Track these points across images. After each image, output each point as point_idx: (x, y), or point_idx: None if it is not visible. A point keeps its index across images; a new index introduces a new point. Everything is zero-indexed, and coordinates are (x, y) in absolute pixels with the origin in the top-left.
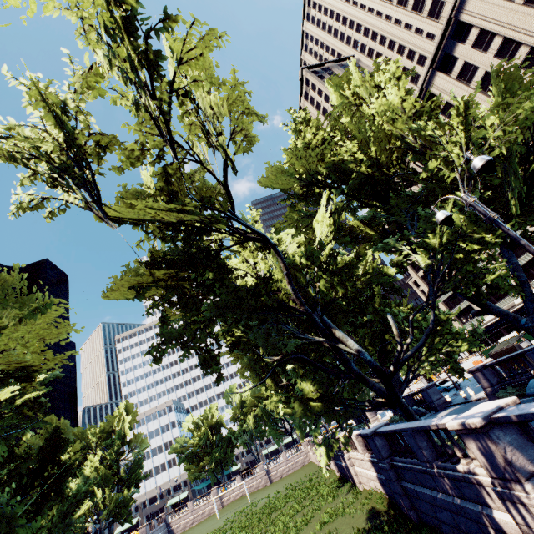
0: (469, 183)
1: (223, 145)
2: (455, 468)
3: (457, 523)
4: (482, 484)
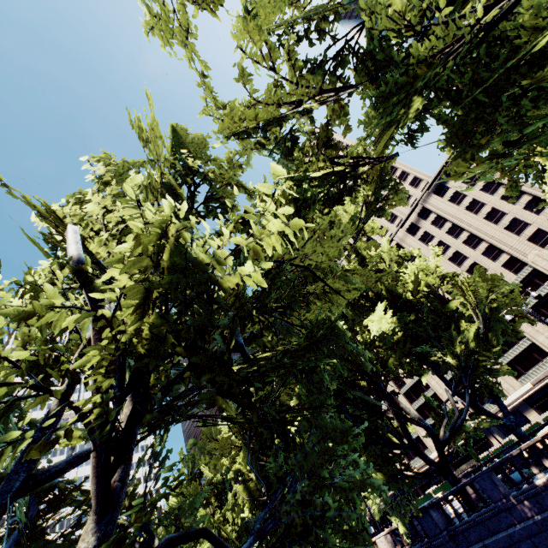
0: (480, 318)
1: (357, 248)
2: (534, 485)
3: (537, 546)
4: None
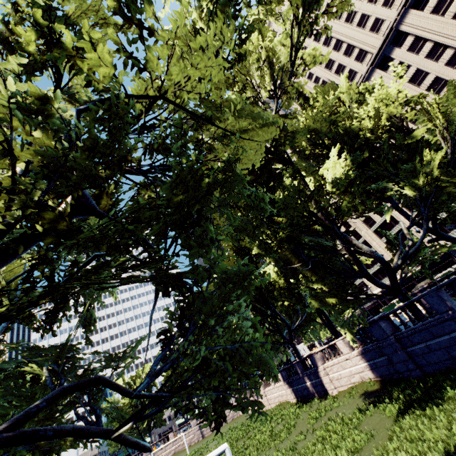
0: (449, 141)
1: (299, 88)
2: None
3: None
4: None
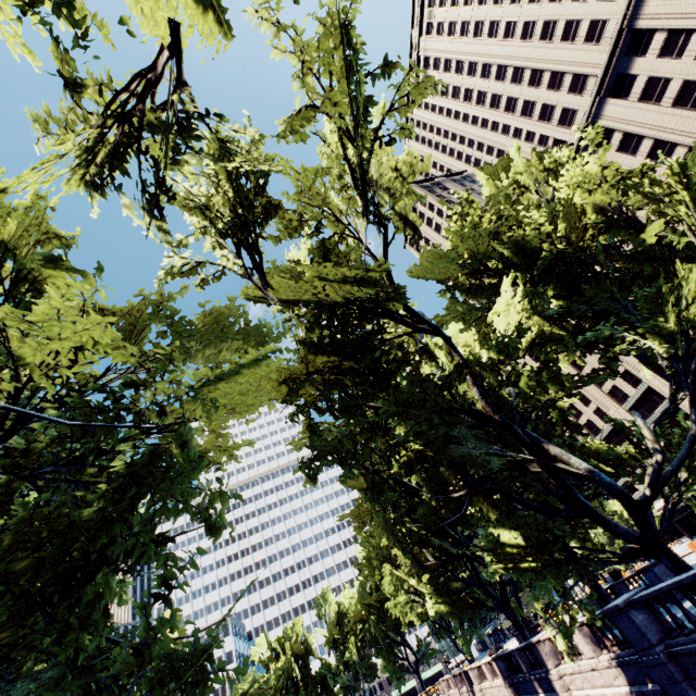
0: None
1: (403, 211)
2: None
3: None
4: None
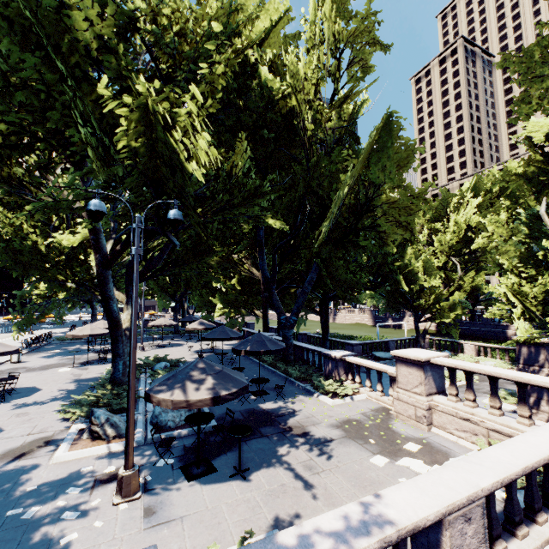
0: None
1: None
2: (500, 323)
3: (485, 334)
4: (509, 326)
